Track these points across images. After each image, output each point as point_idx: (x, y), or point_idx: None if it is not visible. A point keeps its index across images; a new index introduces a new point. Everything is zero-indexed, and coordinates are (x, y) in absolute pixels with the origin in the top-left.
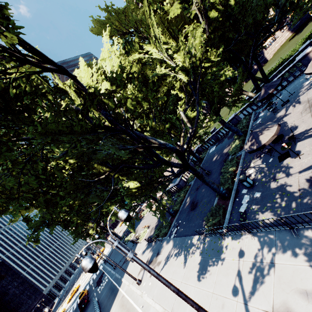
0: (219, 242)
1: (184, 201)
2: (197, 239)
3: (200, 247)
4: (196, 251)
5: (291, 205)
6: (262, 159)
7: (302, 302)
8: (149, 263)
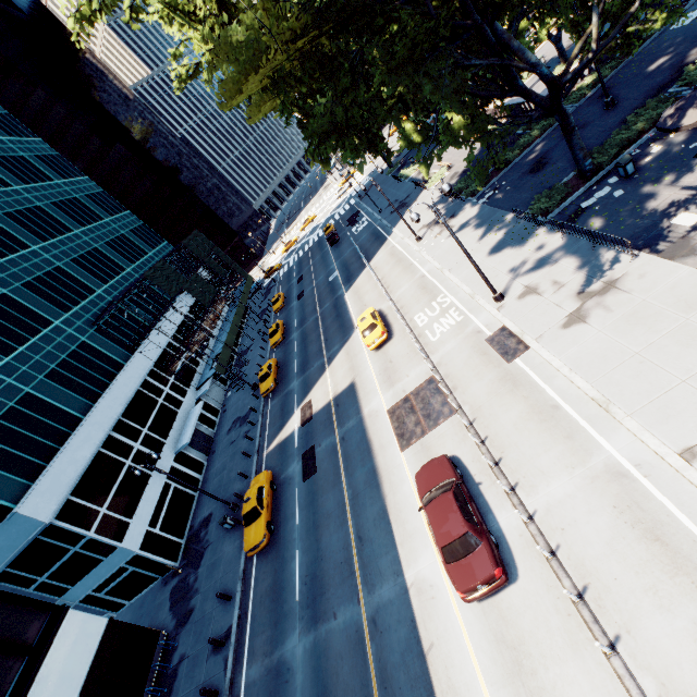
0: (530, 231)
1: (530, 147)
2: (510, 218)
3: (508, 228)
4: (501, 231)
5: (624, 223)
6: (691, 135)
7: (548, 285)
8: (436, 224)
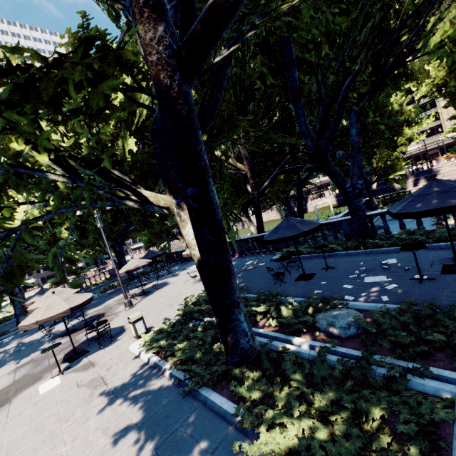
0: None
1: None
2: None
3: None
4: None
5: None
6: None
7: None
8: None
